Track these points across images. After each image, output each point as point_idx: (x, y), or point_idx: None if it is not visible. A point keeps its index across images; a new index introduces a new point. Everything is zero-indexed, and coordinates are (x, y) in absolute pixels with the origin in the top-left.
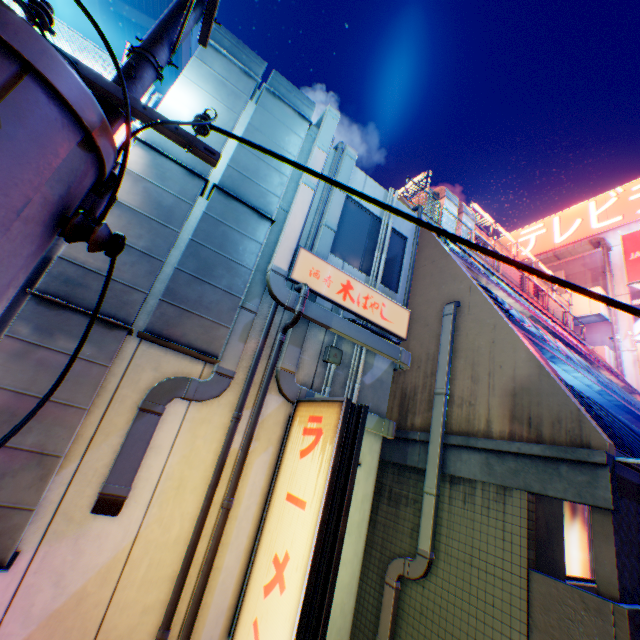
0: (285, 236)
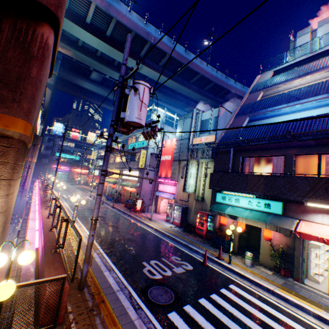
0: (190, 139)
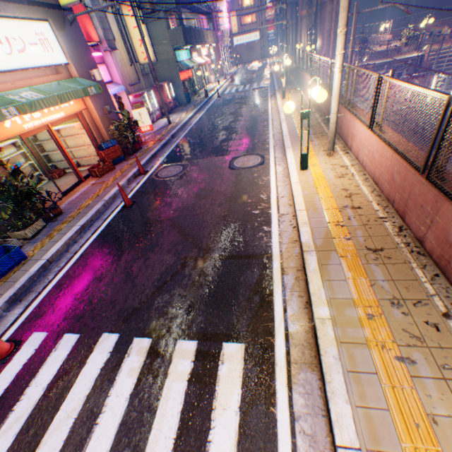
0: None
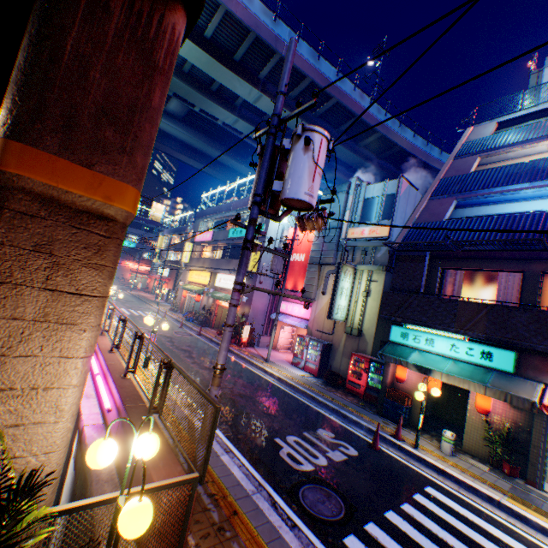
0: (343, 229)
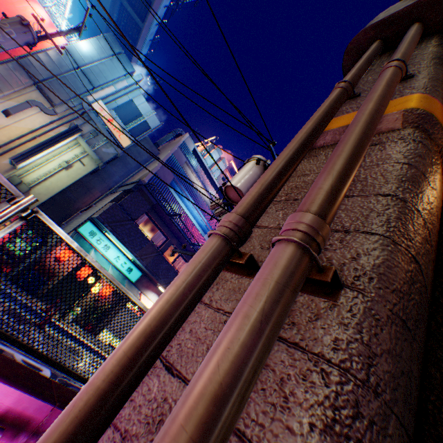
0: (97, 94)
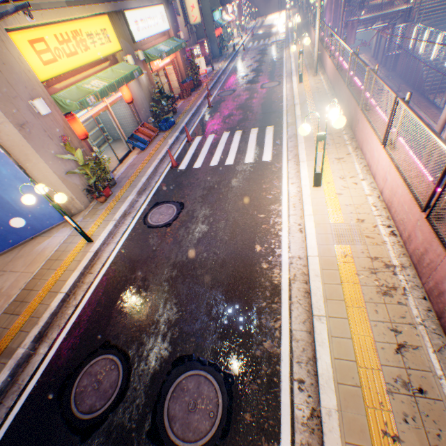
0: None
